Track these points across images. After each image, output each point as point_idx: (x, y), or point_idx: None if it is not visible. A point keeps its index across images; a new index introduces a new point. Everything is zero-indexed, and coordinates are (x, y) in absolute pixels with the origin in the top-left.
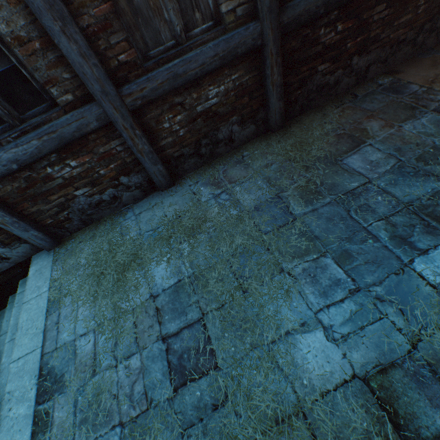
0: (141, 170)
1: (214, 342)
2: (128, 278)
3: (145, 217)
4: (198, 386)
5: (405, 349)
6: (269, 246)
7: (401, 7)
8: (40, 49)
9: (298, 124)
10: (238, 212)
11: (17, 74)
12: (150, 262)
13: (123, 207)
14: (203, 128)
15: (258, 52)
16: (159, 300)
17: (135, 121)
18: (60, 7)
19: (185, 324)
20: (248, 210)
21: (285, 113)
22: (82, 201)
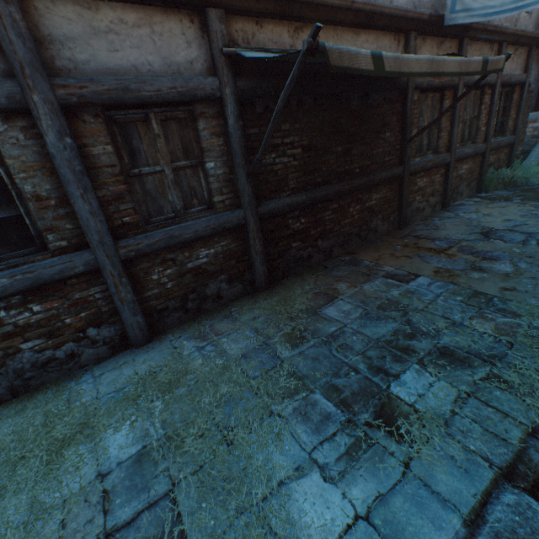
0: (116, 322)
1: (186, 518)
2: (67, 457)
3: (108, 378)
4: None
5: (400, 471)
6: (257, 390)
7: (343, 214)
8: (54, 205)
9: (282, 286)
10: (224, 361)
11: (18, 221)
12: (106, 430)
13: (78, 370)
14: (192, 282)
15: (242, 228)
16: (111, 478)
17: (125, 269)
18: (87, 182)
19: (145, 504)
20: (235, 358)
21: (270, 276)
22: (27, 357)
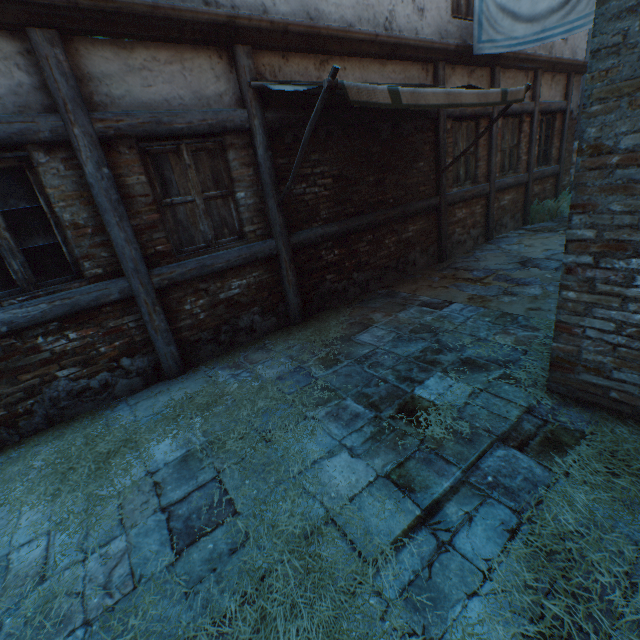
0: (149, 352)
1: (232, 491)
2: (115, 464)
3: (144, 405)
4: (211, 538)
5: (416, 445)
6: (293, 402)
7: (378, 246)
8: (91, 233)
9: (317, 319)
10: (260, 383)
11: (55, 249)
12: (149, 442)
13: (112, 401)
14: (224, 314)
15: (275, 259)
16: (160, 474)
17: (158, 298)
18: (123, 211)
19: (195, 487)
20: (271, 380)
21: (304, 309)
22: (62, 385)
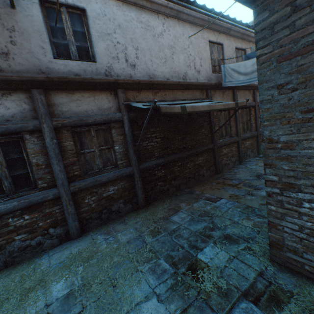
0: (64, 225)
1: None
2: (30, 296)
3: (56, 256)
4: None
5: (195, 295)
6: (132, 259)
7: (184, 167)
8: (44, 167)
9: (153, 205)
10: (117, 245)
11: (27, 175)
12: (52, 282)
13: (41, 252)
14: (105, 203)
15: (132, 176)
16: (52, 306)
17: (72, 197)
18: (60, 157)
19: None
20: (123, 243)
21: (146, 200)
22: (16, 244)
